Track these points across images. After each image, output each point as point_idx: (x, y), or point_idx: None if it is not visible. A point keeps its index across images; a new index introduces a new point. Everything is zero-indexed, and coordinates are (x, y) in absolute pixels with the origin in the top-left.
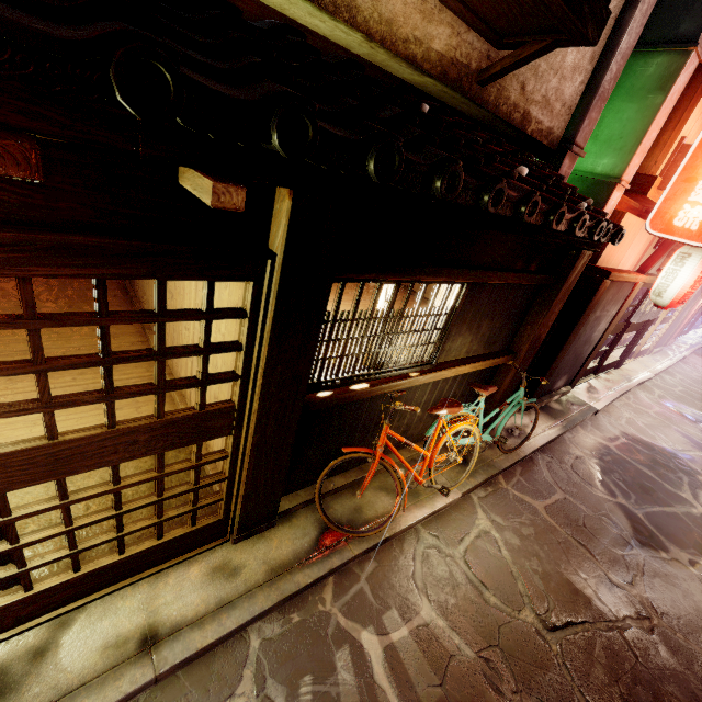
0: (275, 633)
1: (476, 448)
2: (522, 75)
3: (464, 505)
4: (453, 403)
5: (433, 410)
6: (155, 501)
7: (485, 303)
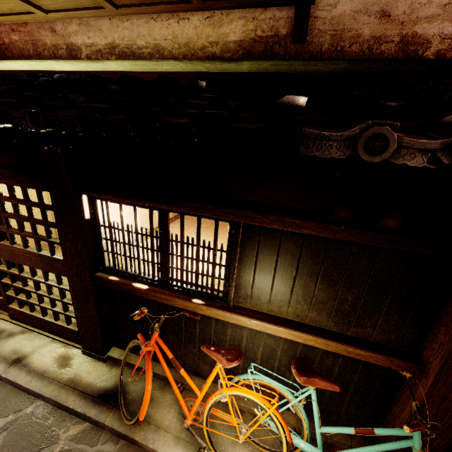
0: (38, 415)
1: (281, 449)
2: (376, 4)
3: None
4: (230, 354)
5: (204, 347)
6: (47, 296)
7: (298, 256)
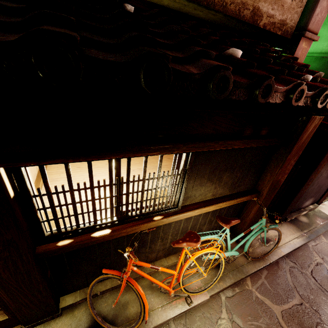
0: None
1: (221, 264)
2: None
3: (212, 303)
4: (193, 237)
5: (175, 244)
6: None
7: (220, 162)
